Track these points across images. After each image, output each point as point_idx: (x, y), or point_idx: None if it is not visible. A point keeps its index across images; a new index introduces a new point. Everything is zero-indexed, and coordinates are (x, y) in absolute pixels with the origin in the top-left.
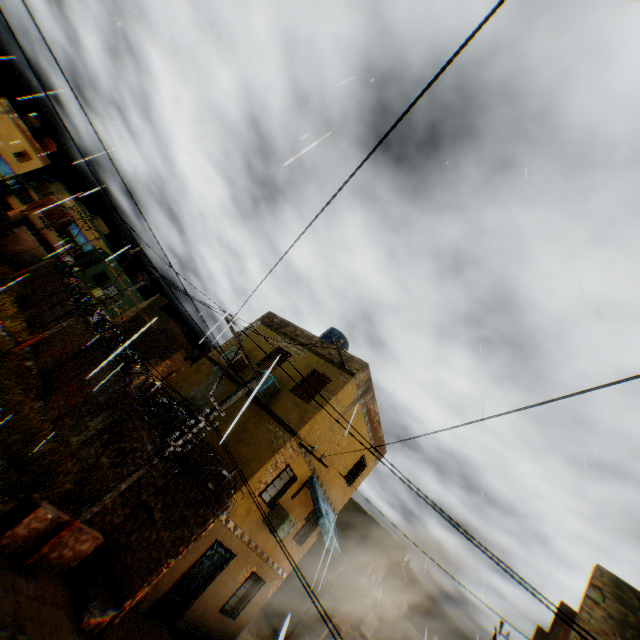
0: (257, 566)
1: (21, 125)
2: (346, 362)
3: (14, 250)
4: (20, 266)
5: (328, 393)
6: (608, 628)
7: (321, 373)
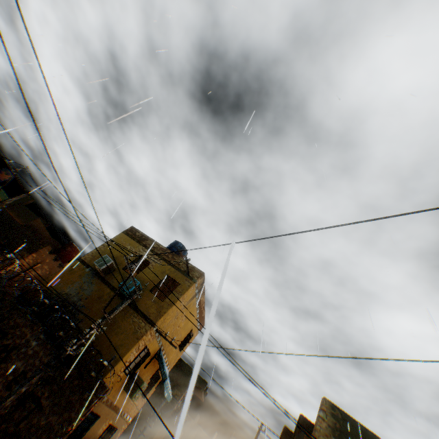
0: (113, 419)
1: None
2: (190, 271)
3: None
4: None
5: (178, 293)
6: (328, 432)
7: (172, 278)
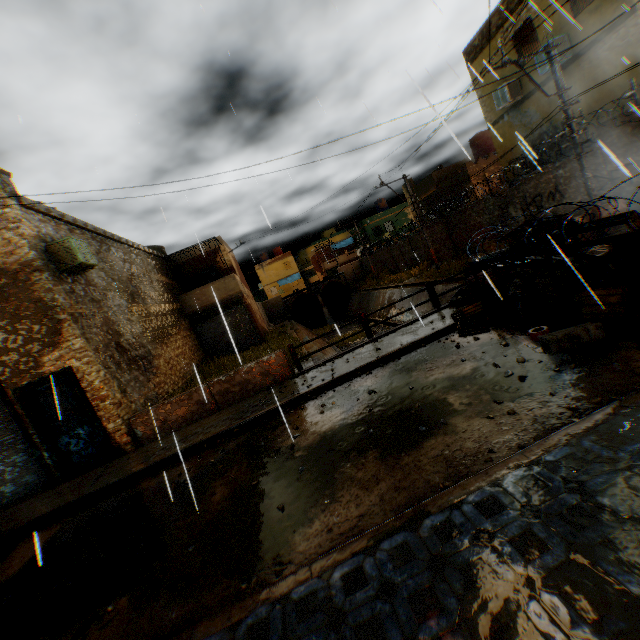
0: None
1: (268, 263)
2: None
3: (352, 278)
4: (363, 278)
5: None
6: None
7: None
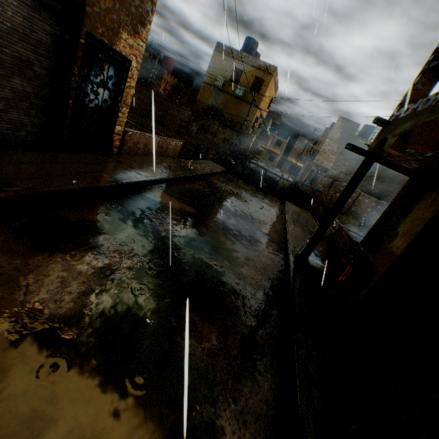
0: None
1: None
2: (268, 69)
3: None
4: None
5: (265, 87)
6: (338, 128)
7: (259, 78)
